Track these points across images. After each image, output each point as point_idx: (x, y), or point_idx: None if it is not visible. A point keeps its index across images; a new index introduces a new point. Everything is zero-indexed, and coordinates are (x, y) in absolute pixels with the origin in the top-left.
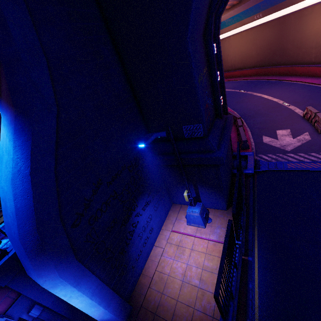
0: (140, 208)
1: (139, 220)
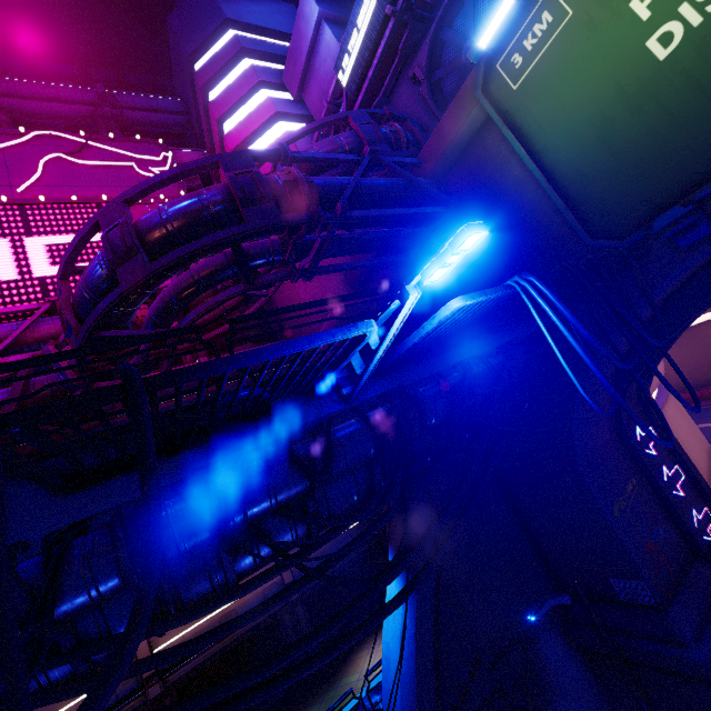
0: None
1: None
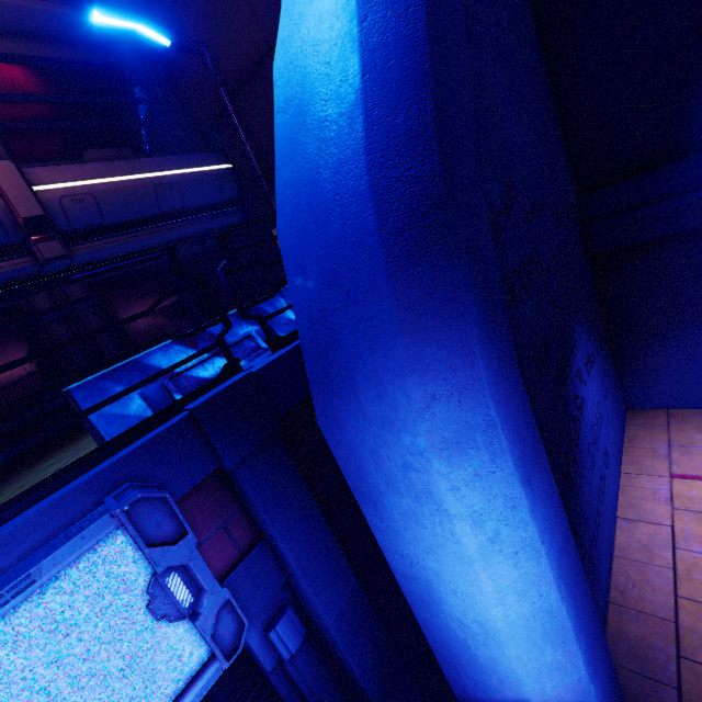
0: (580, 359)
1: (583, 398)
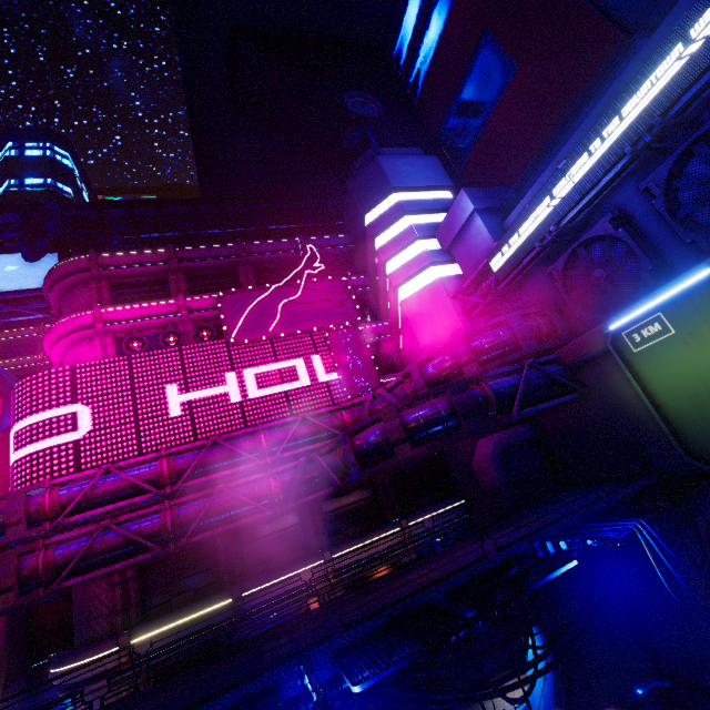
0: None
1: None
